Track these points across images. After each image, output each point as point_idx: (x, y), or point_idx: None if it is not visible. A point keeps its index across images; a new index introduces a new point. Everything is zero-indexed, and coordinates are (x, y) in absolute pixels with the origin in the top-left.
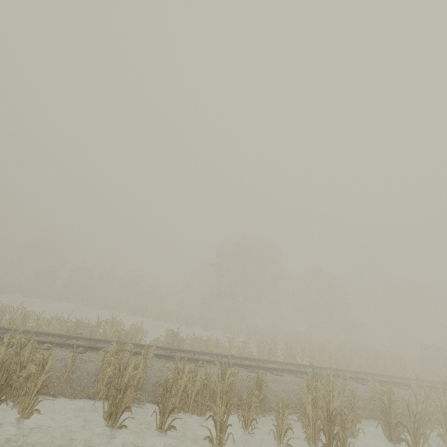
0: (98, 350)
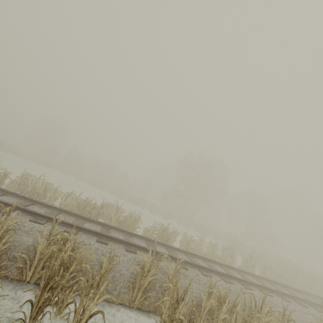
0: (118, 242)
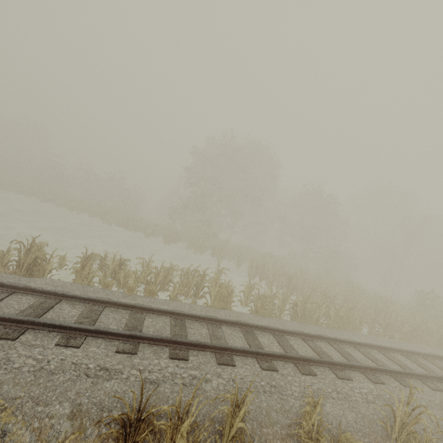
0: None
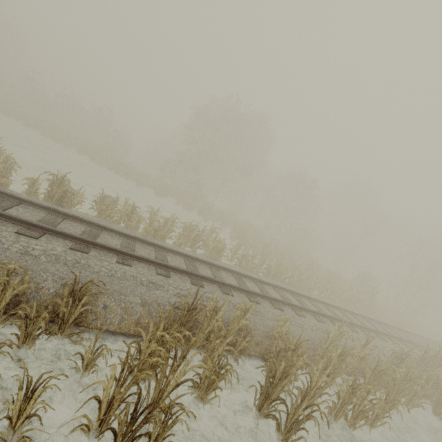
0: None
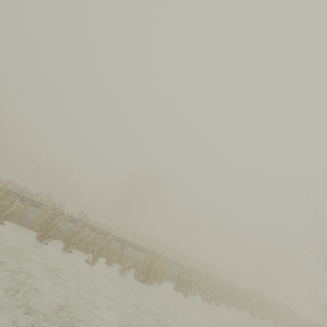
0: (37, 208)
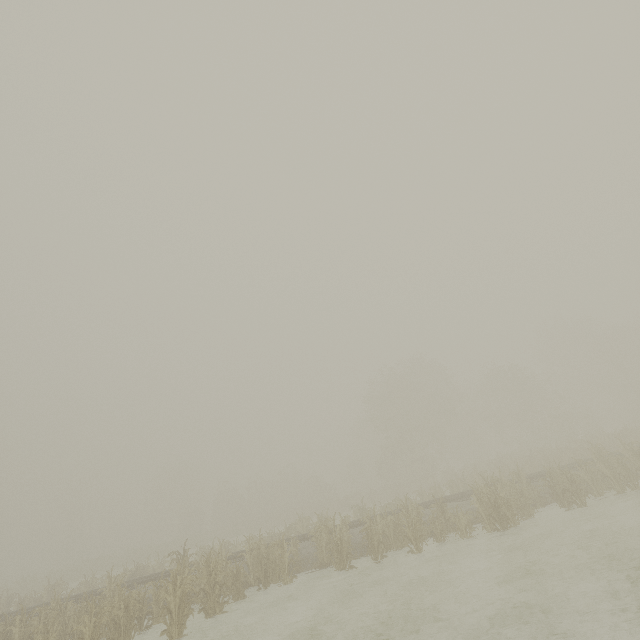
0: (305, 540)
